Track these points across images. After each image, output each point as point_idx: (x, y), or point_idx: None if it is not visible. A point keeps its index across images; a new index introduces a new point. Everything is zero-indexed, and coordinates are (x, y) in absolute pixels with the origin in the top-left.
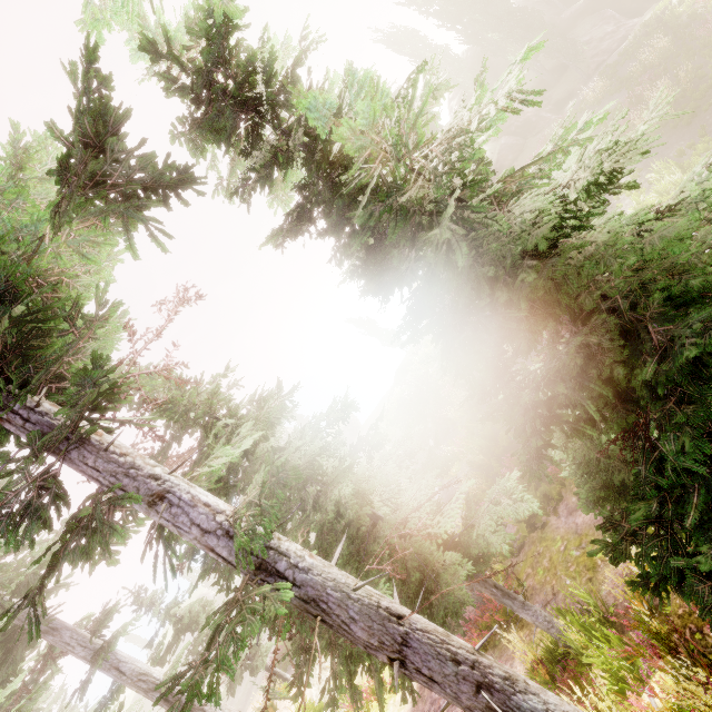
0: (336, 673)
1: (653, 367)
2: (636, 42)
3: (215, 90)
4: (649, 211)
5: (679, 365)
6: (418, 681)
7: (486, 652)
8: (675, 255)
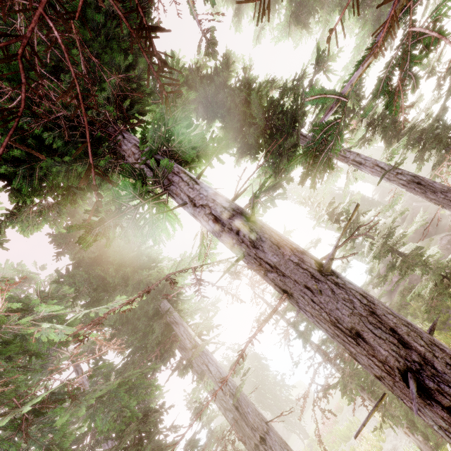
0: None
1: None
2: None
3: None
4: None
5: None
6: None
7: None
8: None
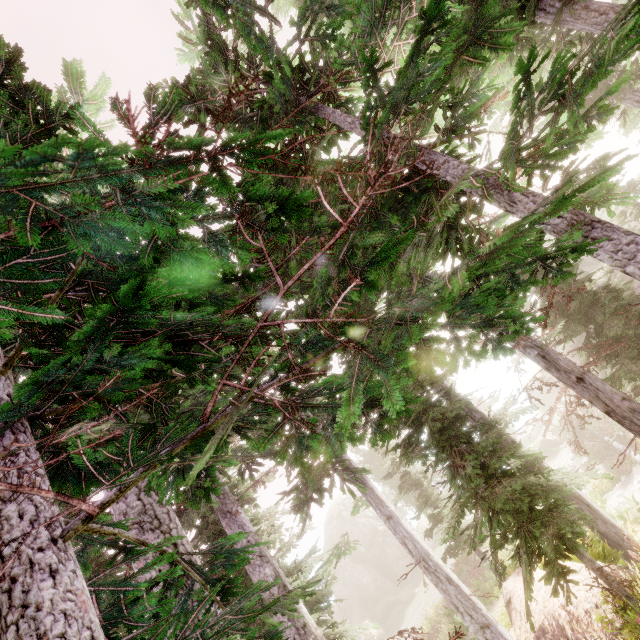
0: None
1: None
2: None
3: None
4: None
5: None
6: None
7: None
8: None
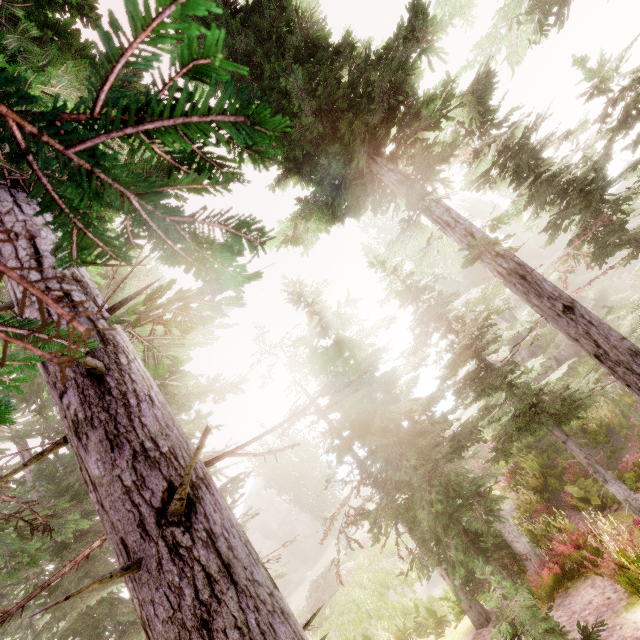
0: (430, 499)
1: None
2: None
3: None
4: None
5: None
6: (581, 325)
7: (557, 594)
8: None
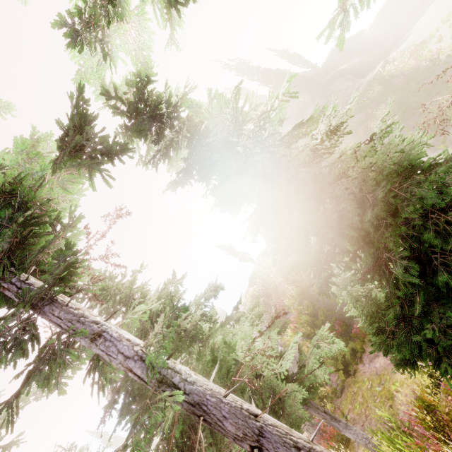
0: None
1: (370, 212)
2: (365, 89)
3: (140, 110)
4: (358, 142)
5: (379, 205)
6: None
7: None
8: (375, 162)
